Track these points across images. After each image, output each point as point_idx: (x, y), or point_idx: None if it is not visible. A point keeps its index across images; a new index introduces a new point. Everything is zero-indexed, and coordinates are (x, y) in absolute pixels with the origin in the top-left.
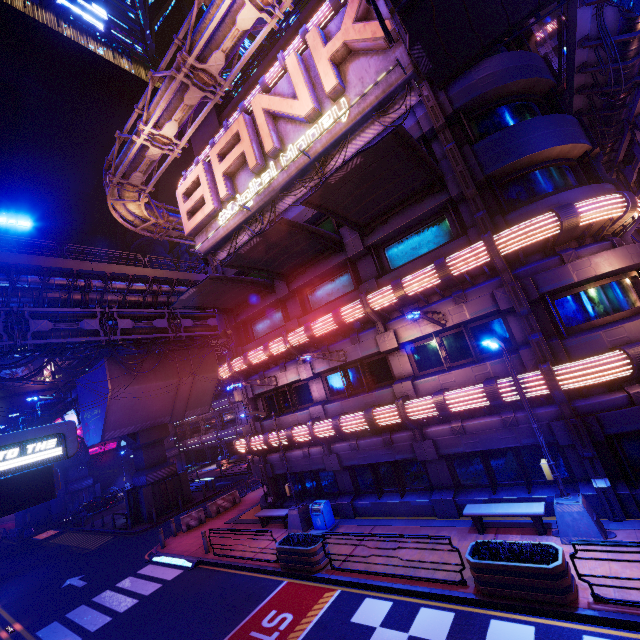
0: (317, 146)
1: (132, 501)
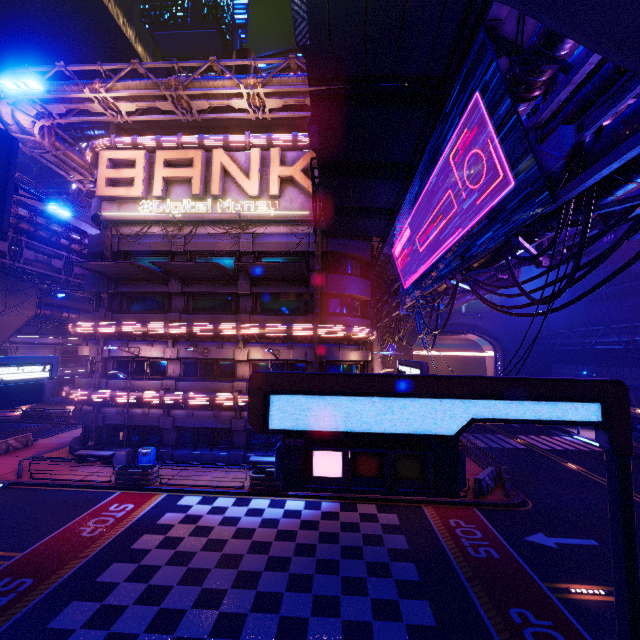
0: (249, 215)
1: None
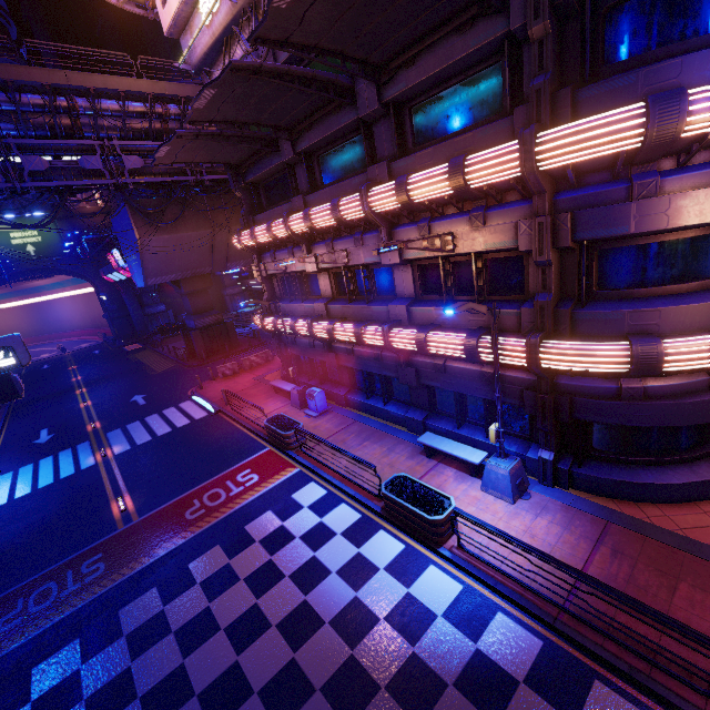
0: None
1: (186, 340)
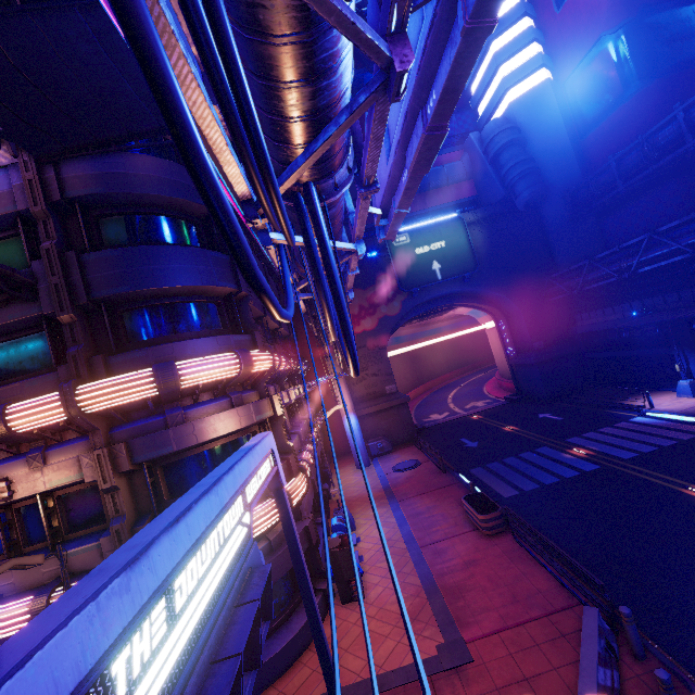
0: None
1: None
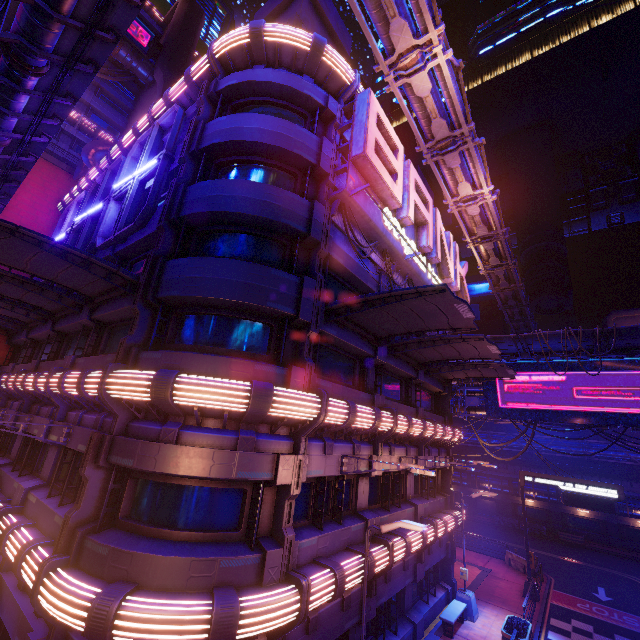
0: None
1: None
